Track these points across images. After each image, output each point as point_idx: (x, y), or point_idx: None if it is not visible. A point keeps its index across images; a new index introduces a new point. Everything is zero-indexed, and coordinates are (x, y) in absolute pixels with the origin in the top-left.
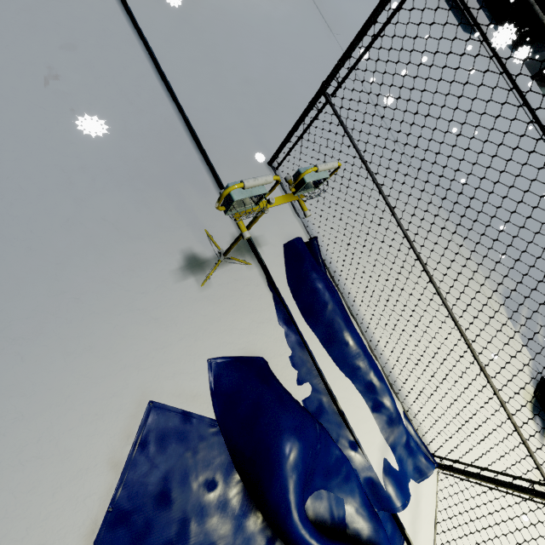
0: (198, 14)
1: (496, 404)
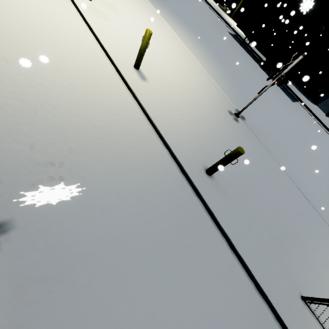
0: (231, 187)
1: None
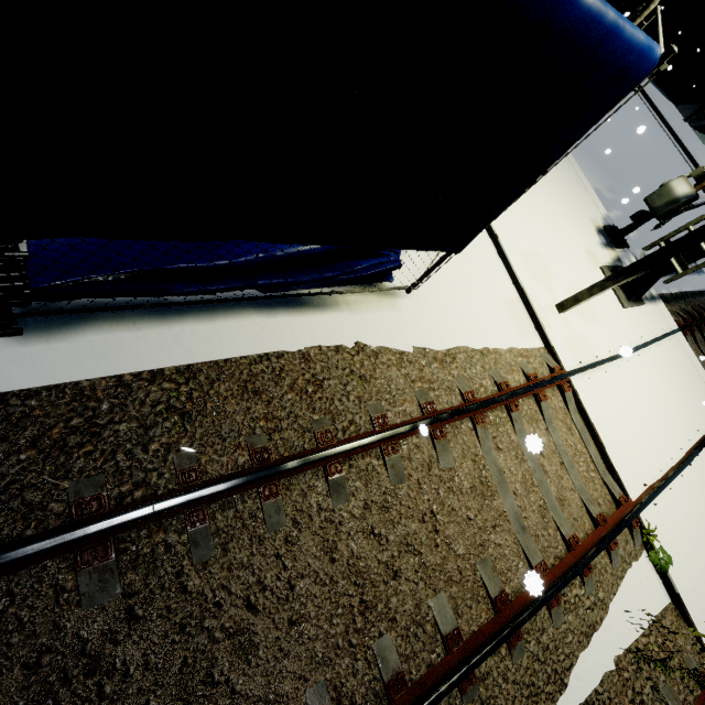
0: None
1: (559, 199)
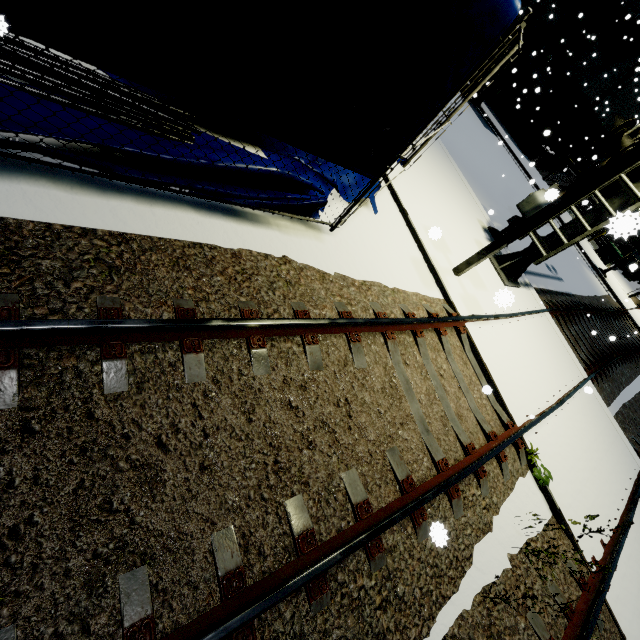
0: None
1: (454, 200)
